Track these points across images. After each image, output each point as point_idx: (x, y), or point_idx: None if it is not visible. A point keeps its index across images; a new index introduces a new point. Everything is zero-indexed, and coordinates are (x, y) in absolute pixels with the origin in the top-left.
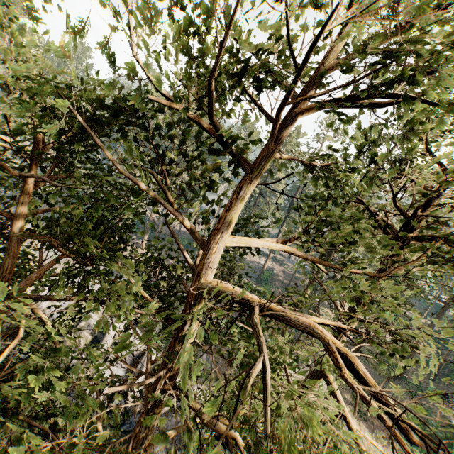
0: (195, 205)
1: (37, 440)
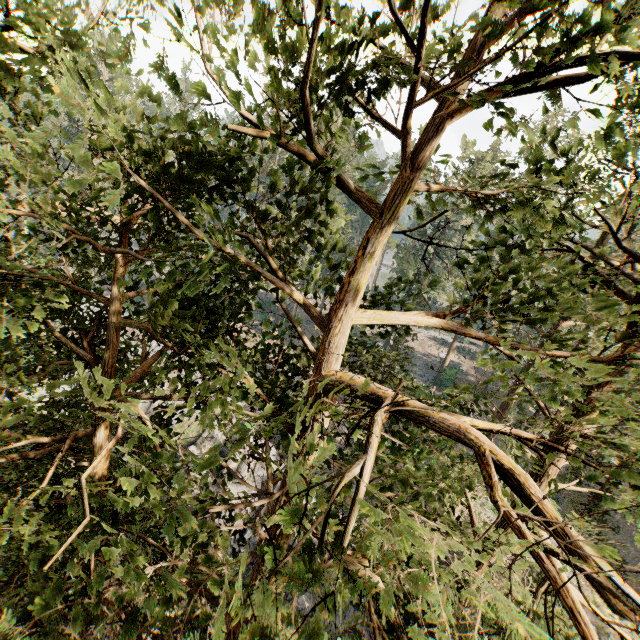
0: (316, 272)
1: (126, 544)
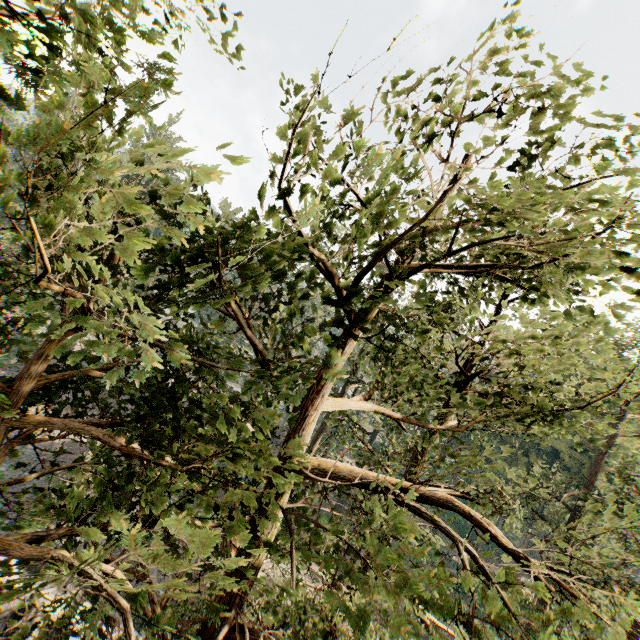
0: None
1: None
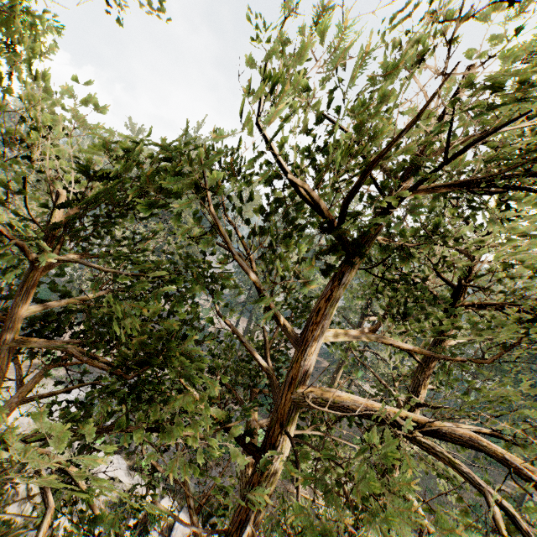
0: None
1: None
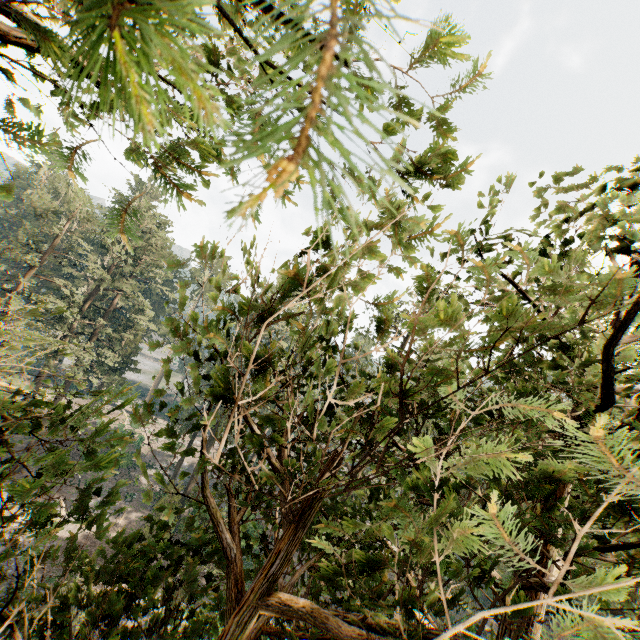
0: None
1: None
